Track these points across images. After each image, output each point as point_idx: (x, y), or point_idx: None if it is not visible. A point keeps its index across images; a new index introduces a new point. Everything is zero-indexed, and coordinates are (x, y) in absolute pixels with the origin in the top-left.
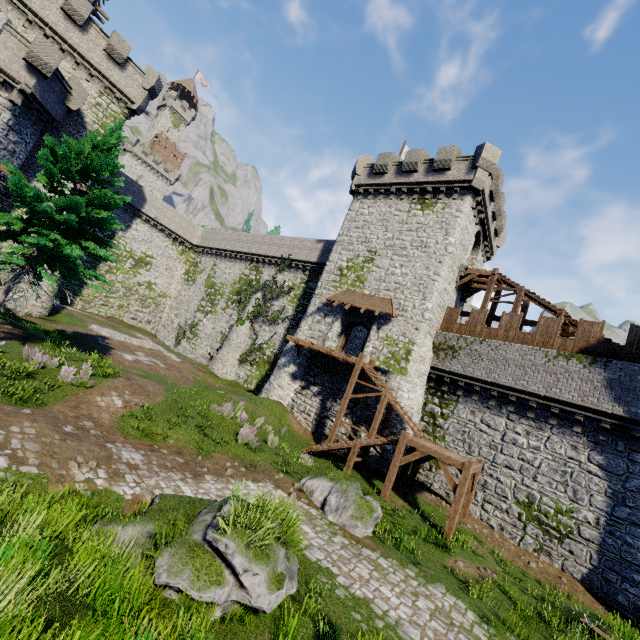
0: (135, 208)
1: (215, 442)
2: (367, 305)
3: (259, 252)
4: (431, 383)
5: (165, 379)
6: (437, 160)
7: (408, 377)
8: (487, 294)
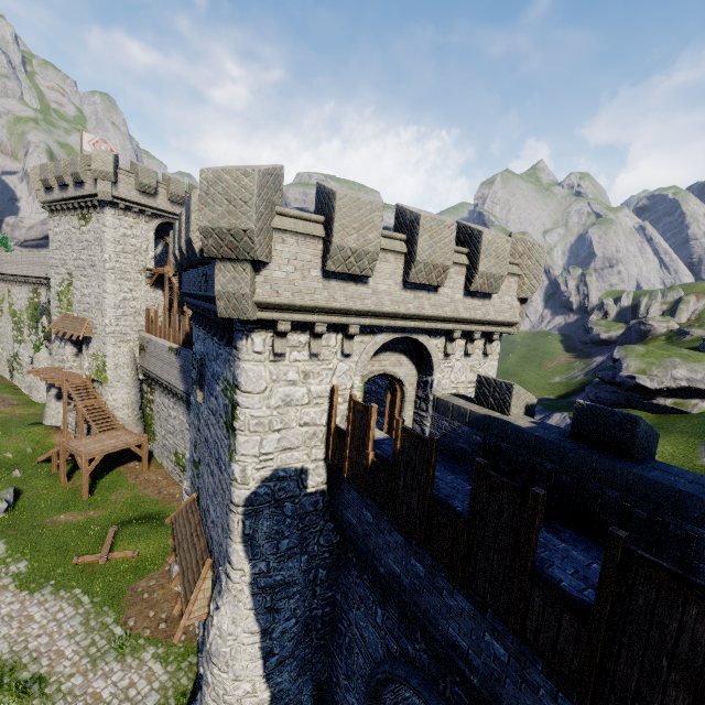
0: None
1: None
2: (71, 330)
3: (29, 274)
4: (145, 377)
5: None
6: (72, 173)
7: (110, 383)
8: (165, 292)
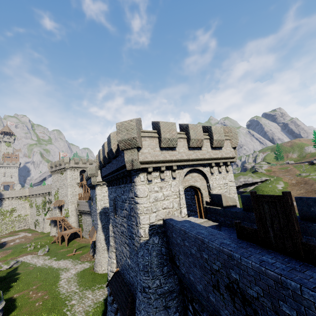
0: (1, 198)
1: (22, 253)
2: (59, 204)
3: (43, 192)
4: (79, 213)
5: (22, 244)
6: (59, 164)
7: (70, 216)
8: (83, 188)
